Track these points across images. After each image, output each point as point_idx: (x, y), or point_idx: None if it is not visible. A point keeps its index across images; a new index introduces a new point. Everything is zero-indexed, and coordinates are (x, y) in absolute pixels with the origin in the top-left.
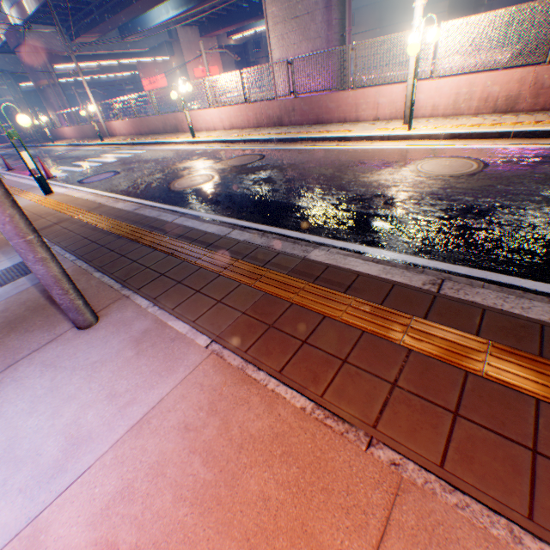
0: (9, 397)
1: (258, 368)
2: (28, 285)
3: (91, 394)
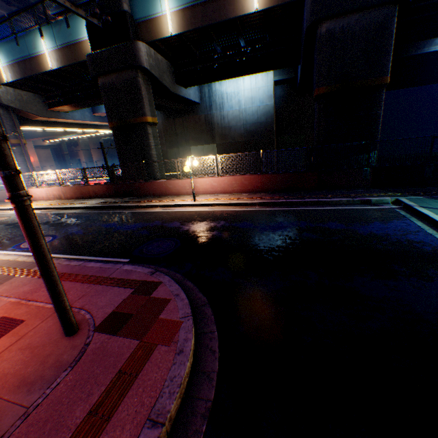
0: None
1: None
2: None
3: None
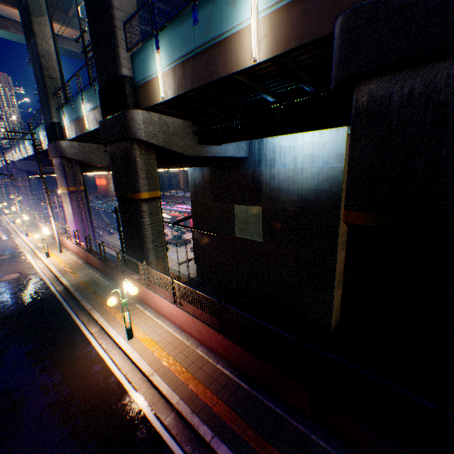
0: None
1: None
2: None
3: None
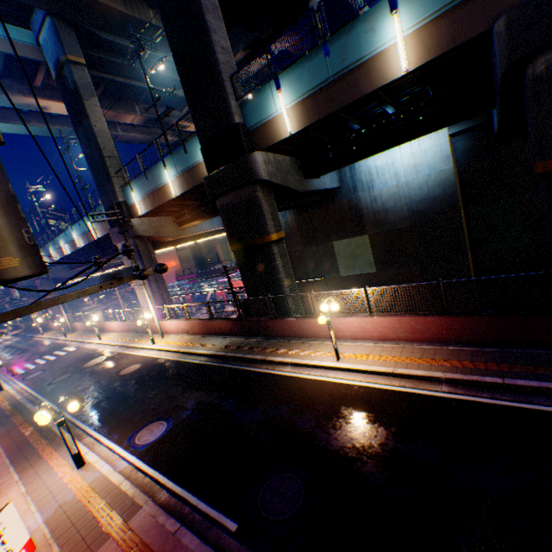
0: None
1: None
2: None
3: None
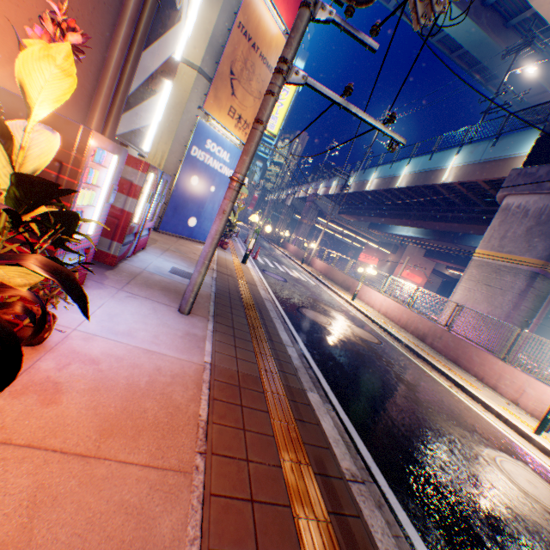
0: (134, 304)
1: (209, 387)
2: (186, 283)
3: (152, 329)
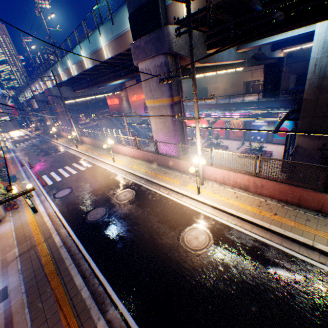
0: None
1: None
2: (3, 310)
3: None
